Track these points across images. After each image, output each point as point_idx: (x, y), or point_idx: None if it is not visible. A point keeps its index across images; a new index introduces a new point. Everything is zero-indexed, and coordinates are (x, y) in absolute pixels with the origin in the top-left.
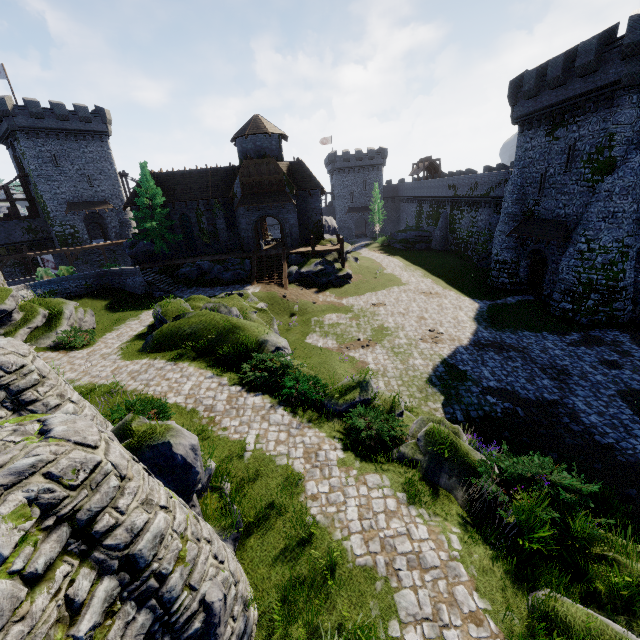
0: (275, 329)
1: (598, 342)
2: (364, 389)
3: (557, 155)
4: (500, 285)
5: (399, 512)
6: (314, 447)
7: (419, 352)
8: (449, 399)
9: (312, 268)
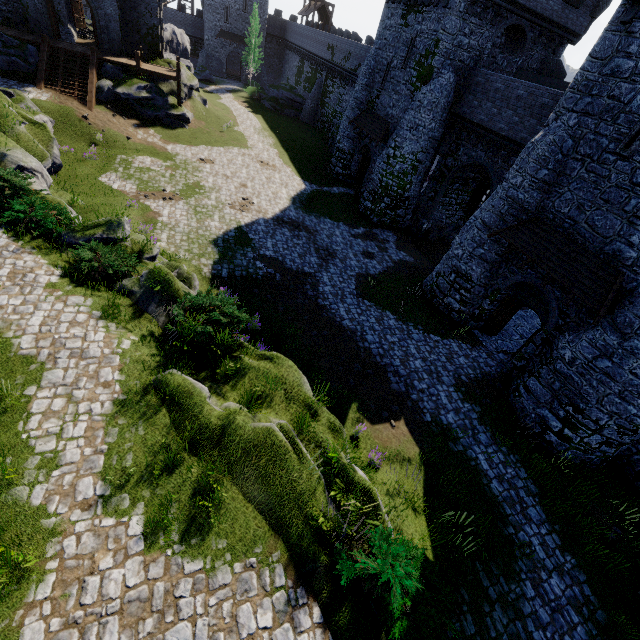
0: (54, 153)
1: (373, 238)
2: (112, 228)
3: (403, 45)
4: (335, 174)
5: (86, 323)
6: (25, 270)
7: (221, 216)
8: (223, 259)
9: (133, 91)
